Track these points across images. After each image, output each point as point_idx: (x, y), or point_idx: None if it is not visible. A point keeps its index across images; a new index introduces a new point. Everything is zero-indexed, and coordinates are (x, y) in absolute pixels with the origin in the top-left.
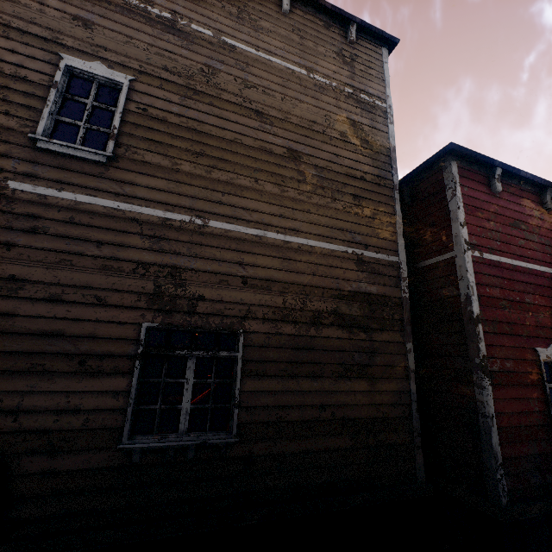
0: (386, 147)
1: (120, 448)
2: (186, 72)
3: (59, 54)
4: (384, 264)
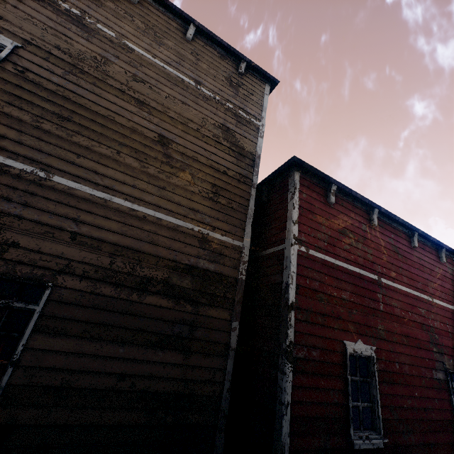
0: (253, 153)
1: None
2: (78, 55)
3: None
4: (227, 246)
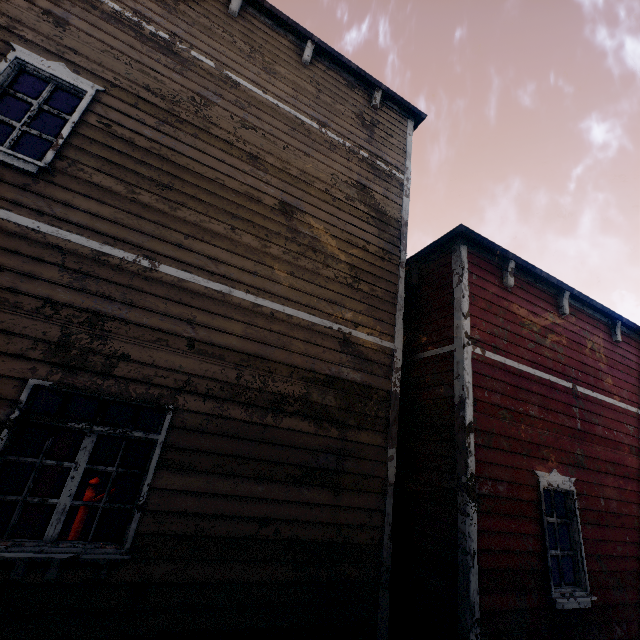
0: (398, 219)
1: None
2: (172, 97)
3: (12, 45)
4: (375, 349)
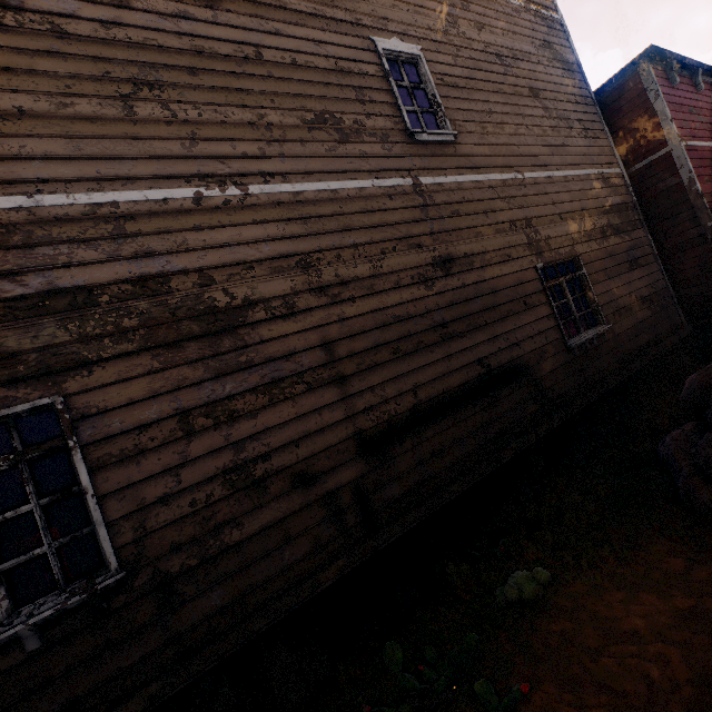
0: (575, 63)
1: (565, 349)
2: (442, 28)
3: (370, 38)
4: (615, 177)
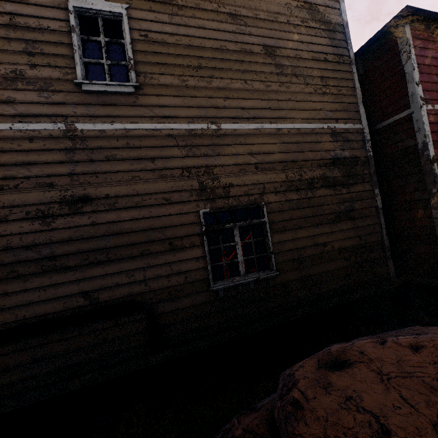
0: (340, 24)
1: (210, 290)
2: None
3: None
4: (351, 132)
